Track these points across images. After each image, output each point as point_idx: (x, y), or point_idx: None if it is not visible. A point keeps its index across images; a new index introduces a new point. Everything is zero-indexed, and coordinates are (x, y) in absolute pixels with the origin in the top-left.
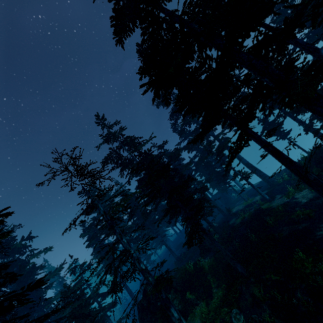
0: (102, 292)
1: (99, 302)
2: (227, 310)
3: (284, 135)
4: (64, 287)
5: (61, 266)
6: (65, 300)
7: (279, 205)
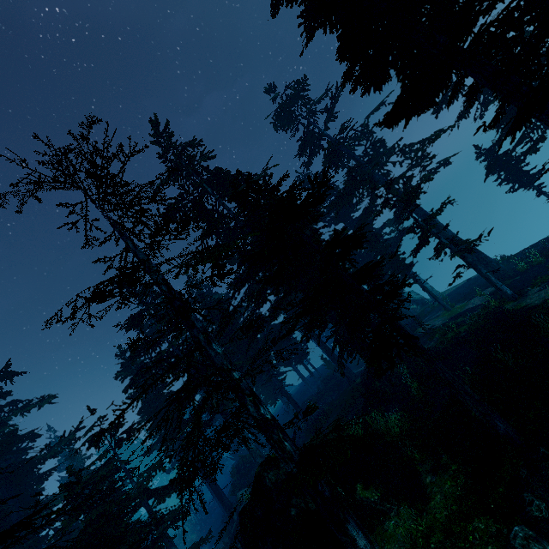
0: (157, 488)
1: (150, 507)
2: (486, 527)
3: (531, 179)
4: (70, 474)
5: (72, 434)
6: (69, 503)
7: (547, 299)
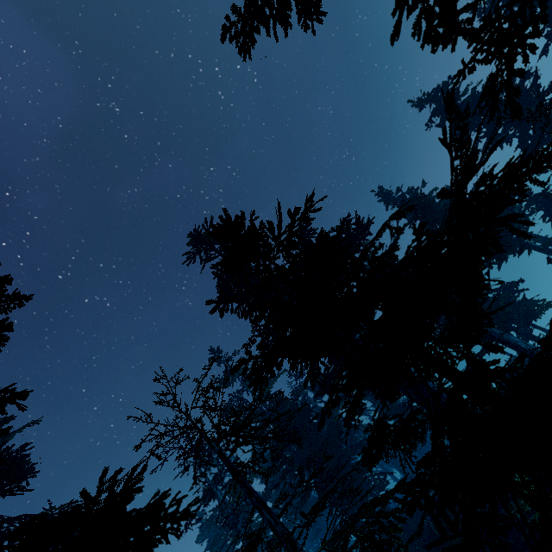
0: None
1: None
2: None
3: None
4: None
5: None
6: None
7: None
